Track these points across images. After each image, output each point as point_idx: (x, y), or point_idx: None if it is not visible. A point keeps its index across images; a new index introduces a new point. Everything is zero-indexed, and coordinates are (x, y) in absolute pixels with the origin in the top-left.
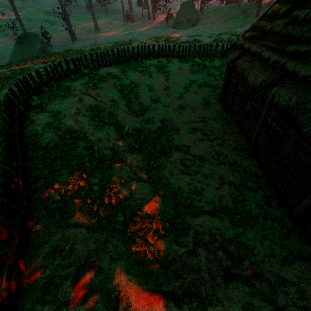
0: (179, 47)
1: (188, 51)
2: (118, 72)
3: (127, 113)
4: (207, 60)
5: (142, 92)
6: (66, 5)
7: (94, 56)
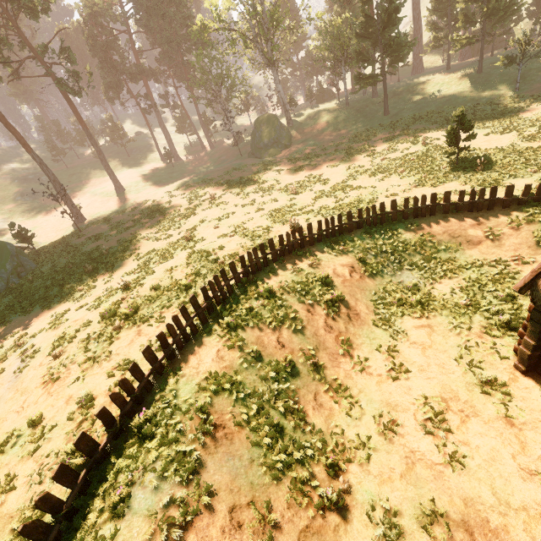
0: (320, 225)
1: (339, 225)
2: (224, 353)
3: (315, 539)
4: (383, 231)
5: (298, 386)
6: (57, 160)
7: (141, 300)
